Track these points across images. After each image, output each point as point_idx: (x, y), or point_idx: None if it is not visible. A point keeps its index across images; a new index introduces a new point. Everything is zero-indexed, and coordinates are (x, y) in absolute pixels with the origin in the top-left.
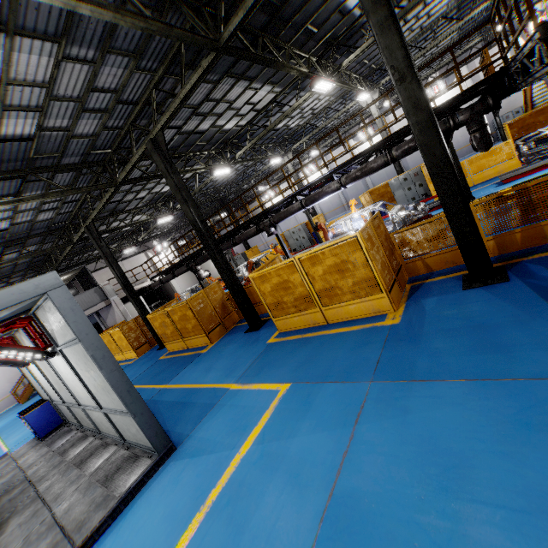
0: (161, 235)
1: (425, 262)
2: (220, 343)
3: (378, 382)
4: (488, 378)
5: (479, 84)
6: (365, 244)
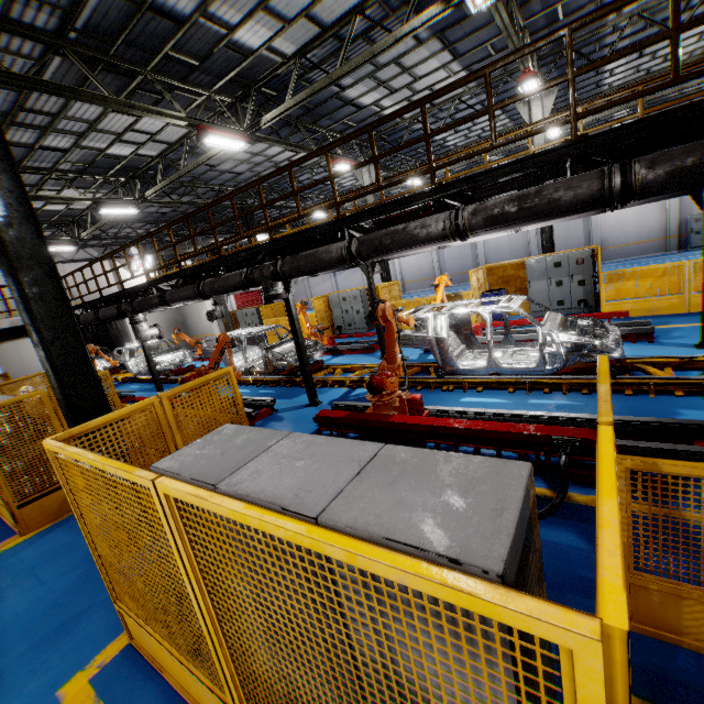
0: (147, 242)
1: None
2: (29, 551)
3: None
4: None
5: None
6: None
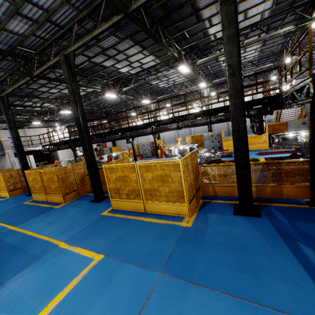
0: (62, 121)
1: (214, 188)
2: (70, 204)
3: (166, 275)
4: (244, 297)
5: (265, 98)
6: (183, 168)
